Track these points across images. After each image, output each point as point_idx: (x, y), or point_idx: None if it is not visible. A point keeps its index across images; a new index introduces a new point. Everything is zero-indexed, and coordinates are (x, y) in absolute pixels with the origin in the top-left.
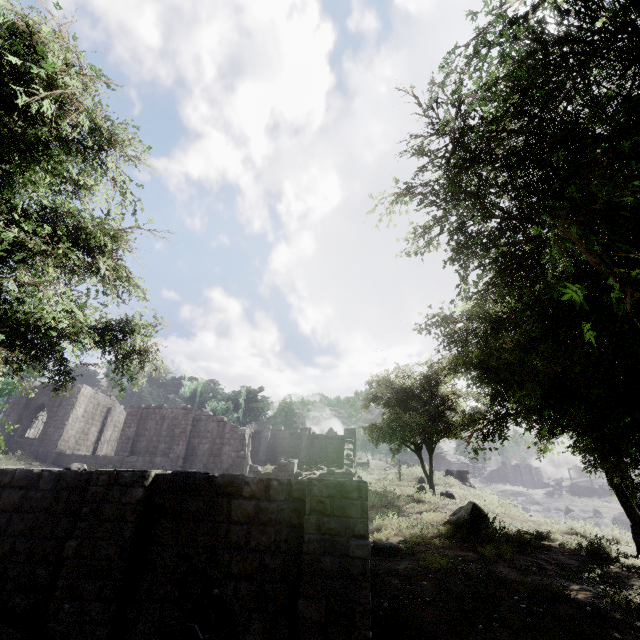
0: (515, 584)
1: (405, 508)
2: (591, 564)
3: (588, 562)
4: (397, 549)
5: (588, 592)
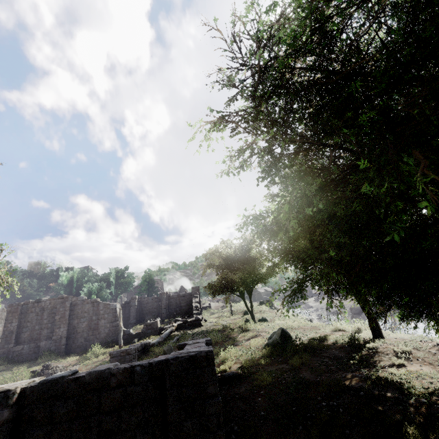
0: (315, 384)
1: (238, 338)
2: (352, 352)
3: (350, 351)
4: (237, 375)
5: (357, 378)
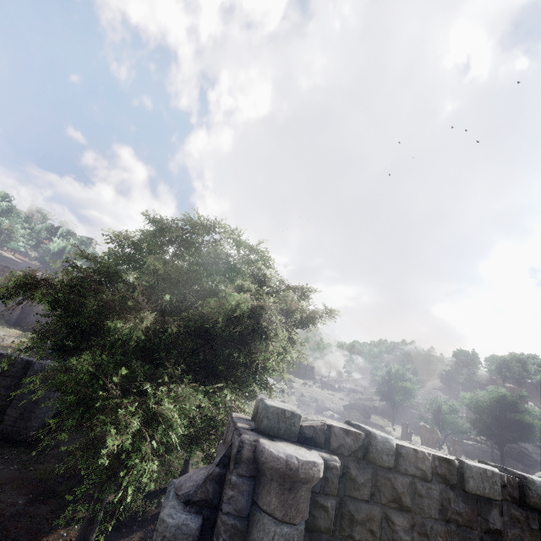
0: None
1: None
2: None
3: None
4: None
5: None
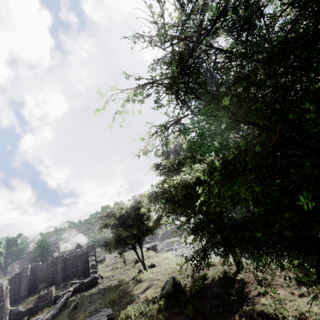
0: None
1: (134, 291)
2: (228, 287)
3: (227, 287)
4: None
5: (243, 318)
